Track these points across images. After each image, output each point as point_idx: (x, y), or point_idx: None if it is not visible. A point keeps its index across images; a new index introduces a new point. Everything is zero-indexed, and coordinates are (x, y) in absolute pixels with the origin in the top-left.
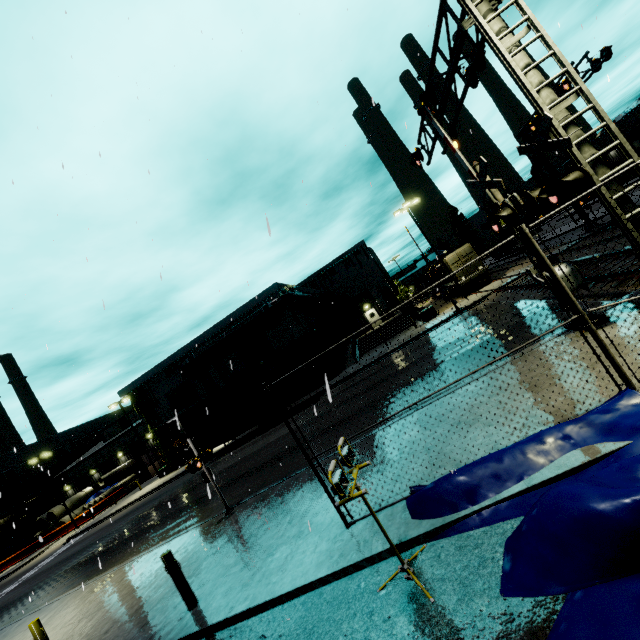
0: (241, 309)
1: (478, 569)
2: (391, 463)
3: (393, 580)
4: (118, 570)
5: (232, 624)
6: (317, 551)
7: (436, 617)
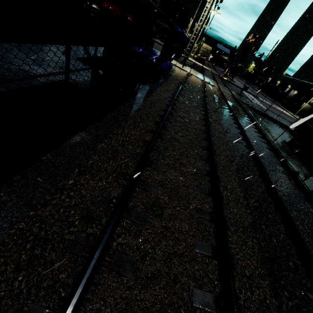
0: None
1: None
2: None
3: None
4: None
5: None
6: None
7: None
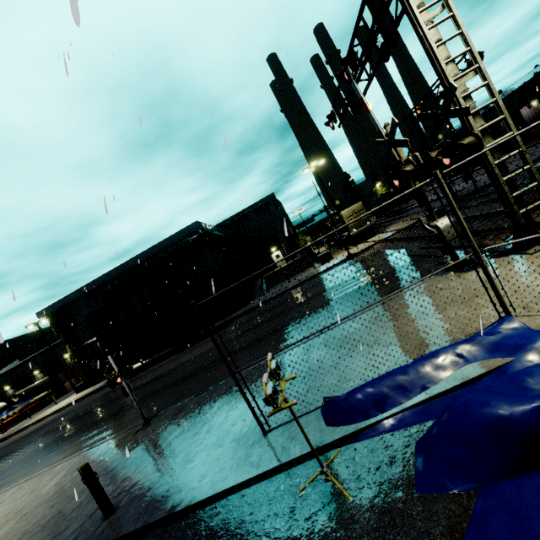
0: (163, 242)
1: (392, 469)
2: (302, 378)
3: (312, 482)
4: (30, 481)
5: (151, 530)
6: (236, 457)
7: (356, 515)
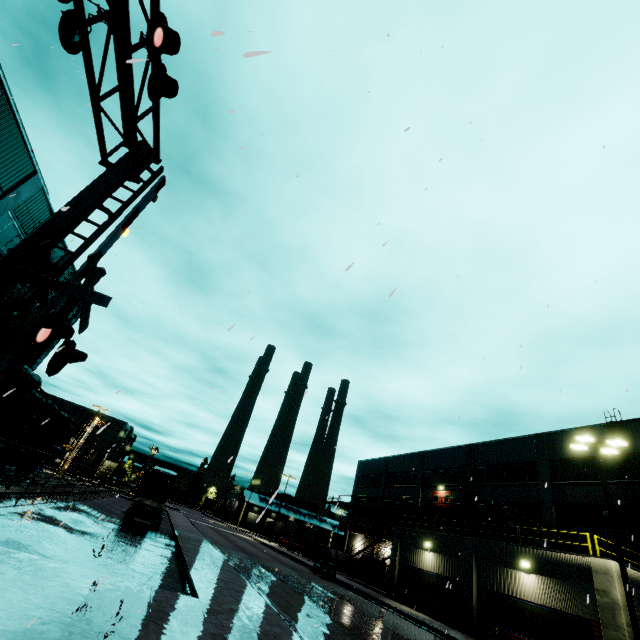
0: None
1: None
2: None
3: None
4: None
5: None
6: None
7: None
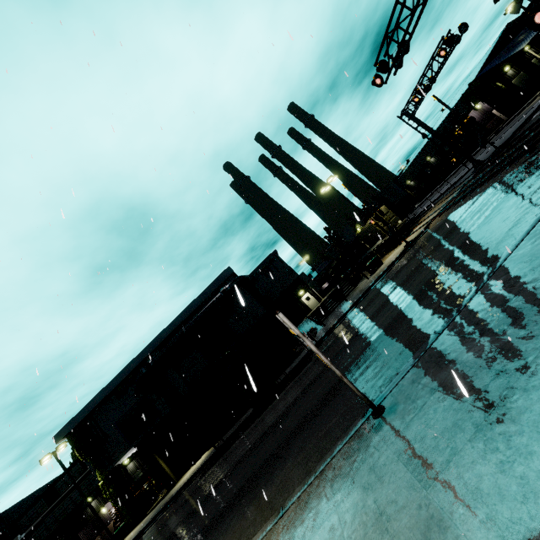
0: (197, 300)
1: None
2: None
3: None
4: None
5: None
6: None
7: None
